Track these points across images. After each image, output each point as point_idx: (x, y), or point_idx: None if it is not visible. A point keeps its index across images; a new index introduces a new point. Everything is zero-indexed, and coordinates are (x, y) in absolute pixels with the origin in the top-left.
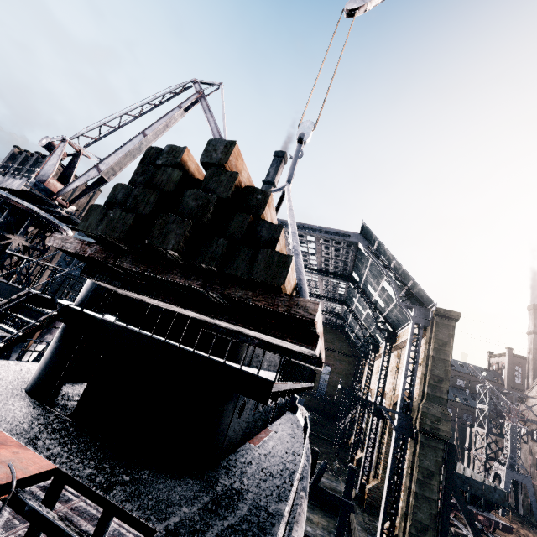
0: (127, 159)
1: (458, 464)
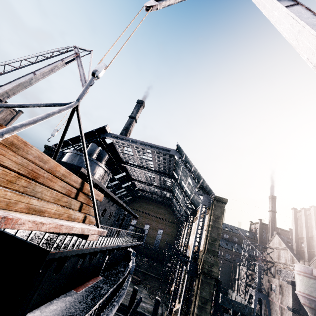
0: (20, 88)
1: (229, 290)
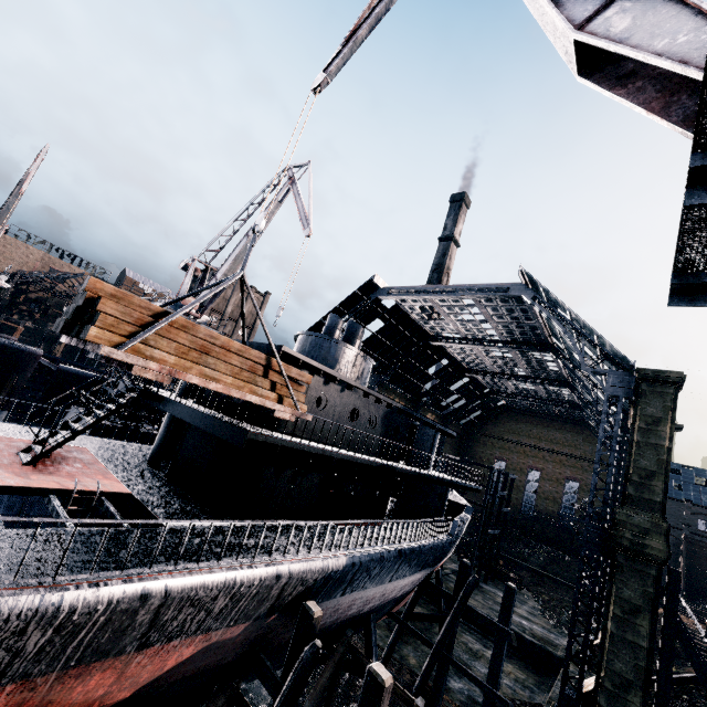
0: (237, 263)
1: None
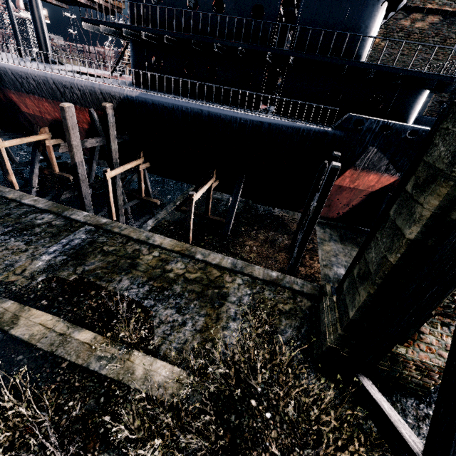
0: None
1: None
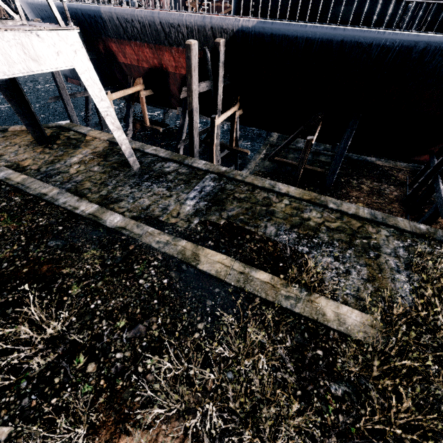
0: None
1: None
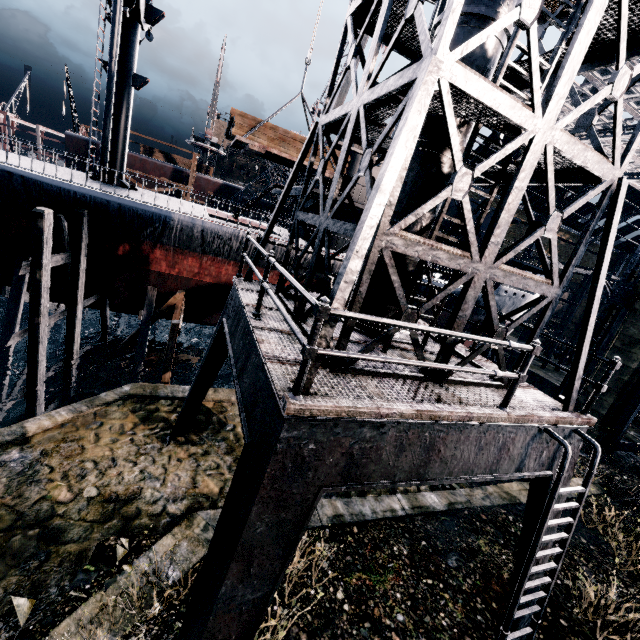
0: (342, 97)
1: None
